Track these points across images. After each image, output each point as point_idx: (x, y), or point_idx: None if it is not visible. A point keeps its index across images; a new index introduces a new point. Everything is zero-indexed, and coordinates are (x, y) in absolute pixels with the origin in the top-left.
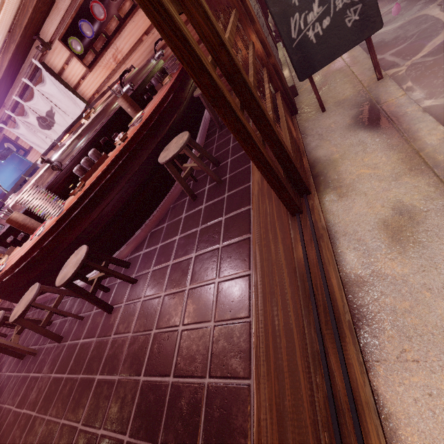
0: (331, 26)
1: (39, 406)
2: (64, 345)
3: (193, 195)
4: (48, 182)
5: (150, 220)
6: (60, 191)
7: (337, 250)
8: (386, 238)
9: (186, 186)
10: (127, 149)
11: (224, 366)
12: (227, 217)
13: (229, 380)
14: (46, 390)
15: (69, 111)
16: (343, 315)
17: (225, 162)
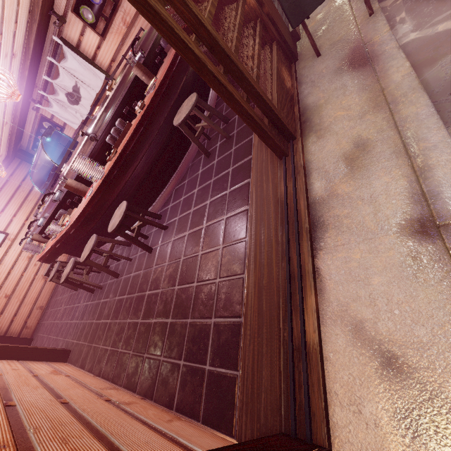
0: None
1: (112, 316)
2: (121, 279)
3: (206, 153)
4: (89, 152)
5: (173, 178)
6: (98, 159)
7: (309, 182)
8: (343, 168)
9: (199, 144)
10: (146, 116)
11: (228, 270)
12: (234, 168)
13: (232, 277)
14: (114, 307)
15: (92, 84)
16: (303, 224)
17: (234, 118)
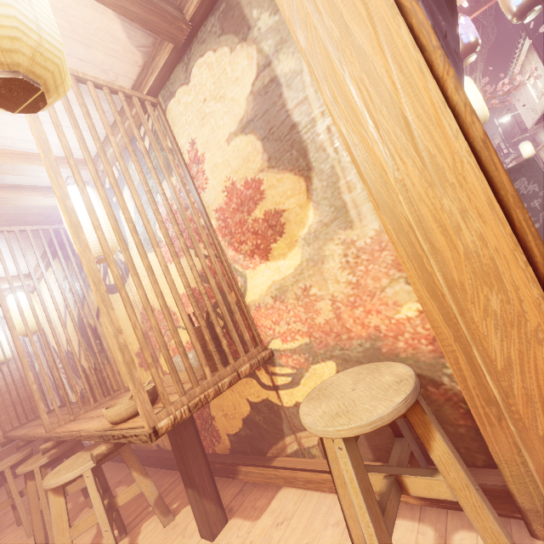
0: (540, 228)
1: None
2: None
3: None
4: None
5: None
6: None
7: None
8: None
9: None
10: None
11: None
12: None
13: None
14: None
15: None
16: None
17: None
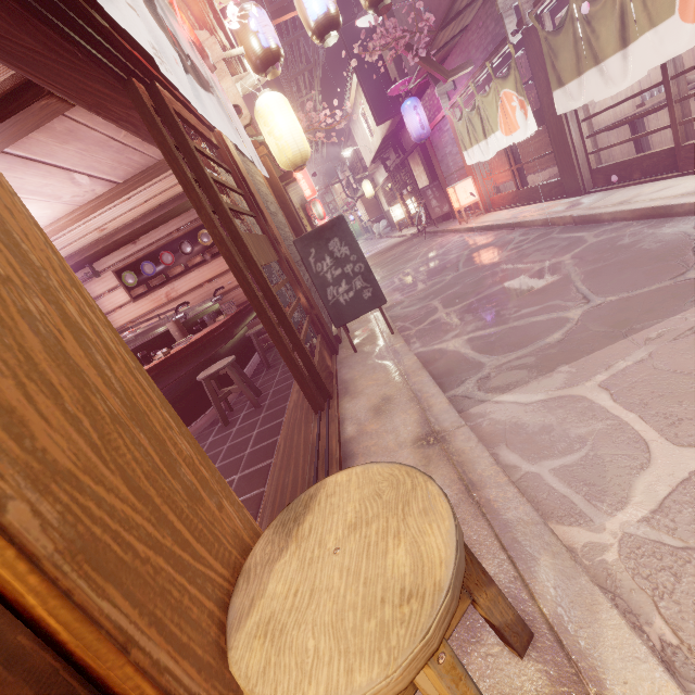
0: (354, 297)
1: None
2: None
3: (225, 420)
4: None
5: None
6: None
7: (343, 428)
8: (373, 414)
9: (220, 407)
10: (168, 361)
11: None
12: (260, 430)
13: None
14: None
15: None
16: (334, 456)
17: (268, 392)
